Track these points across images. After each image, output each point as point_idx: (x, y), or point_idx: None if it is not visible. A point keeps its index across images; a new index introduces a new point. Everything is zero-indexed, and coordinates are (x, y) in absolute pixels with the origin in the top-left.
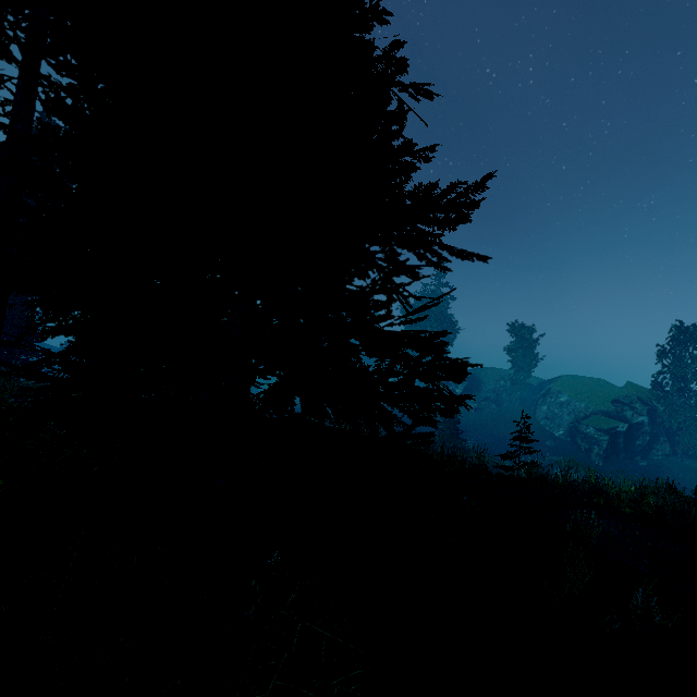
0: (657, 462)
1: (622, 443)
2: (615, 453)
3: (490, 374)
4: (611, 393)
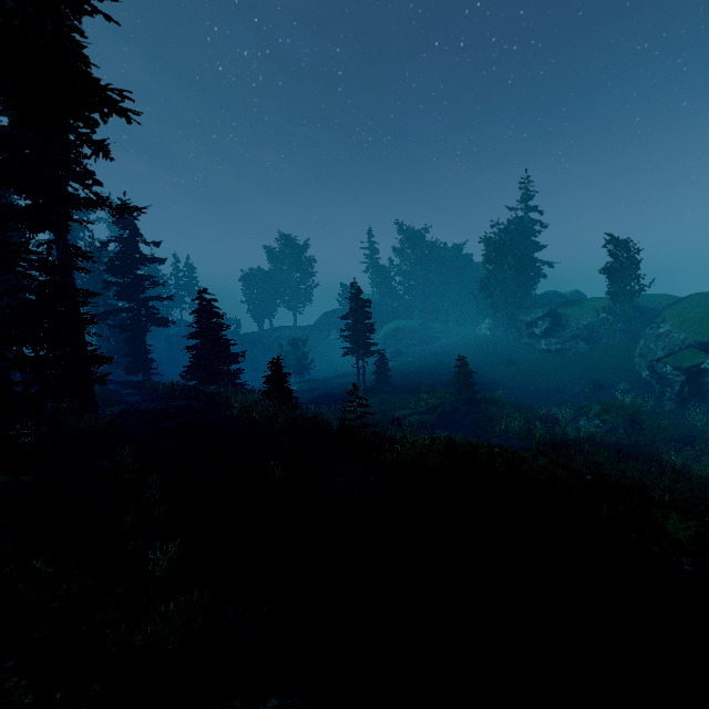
0: None
1: None
2: (698, 396)
3: (588, 306)
4: None
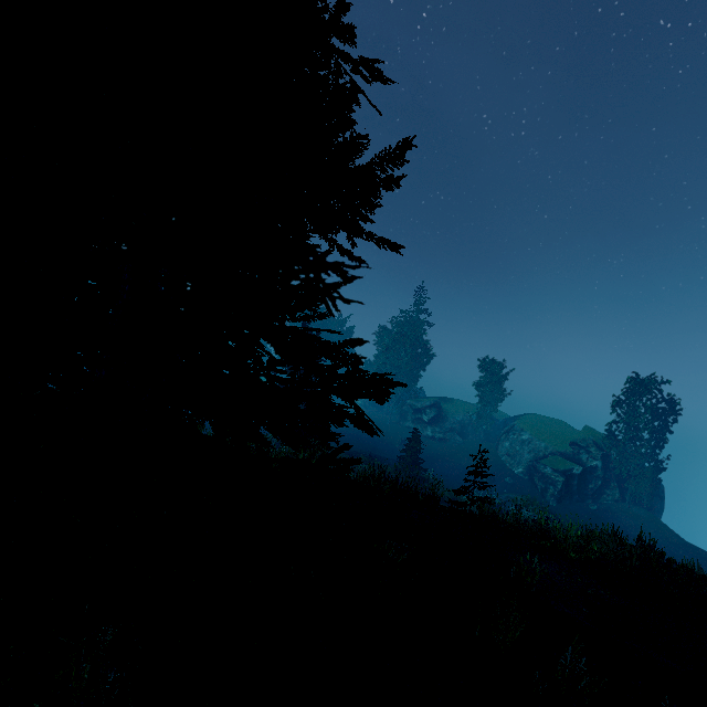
0: (606, 506)
1: (576, 486)
2: (569, 495)
3: (458, 405)
4: (570, 435)
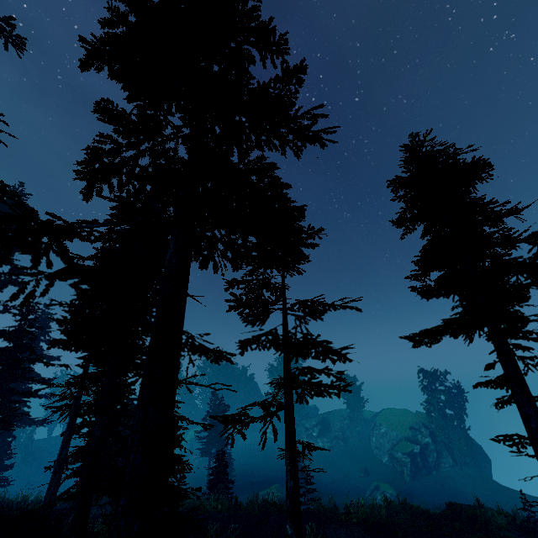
0: (446, 473)
1: (420, 462)
2: (418, 471)
3: (336, 415)
4: (410, 421)
